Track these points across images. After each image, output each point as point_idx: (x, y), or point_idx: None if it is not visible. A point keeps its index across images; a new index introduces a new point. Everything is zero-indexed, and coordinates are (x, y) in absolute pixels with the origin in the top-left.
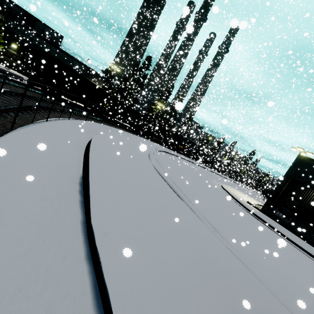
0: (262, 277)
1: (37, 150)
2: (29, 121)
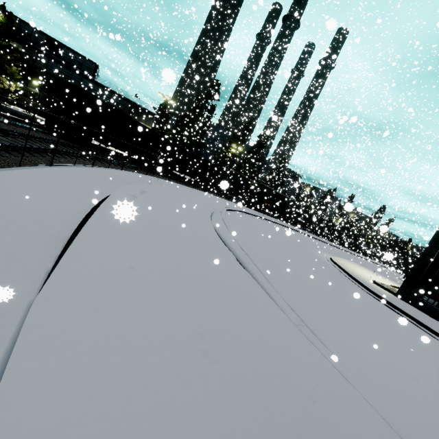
0: (391, 413)
1: (3, 198)
2: (18, 164)
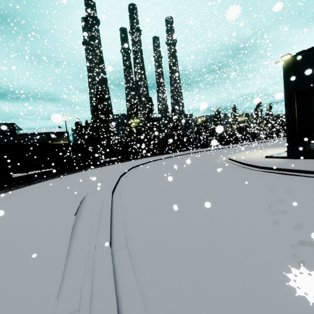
0: None
1: None
2: None
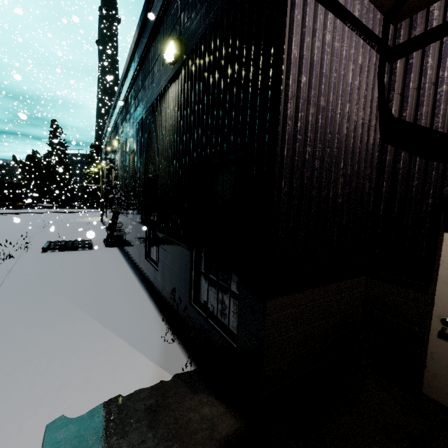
0: None
1: None
2: None
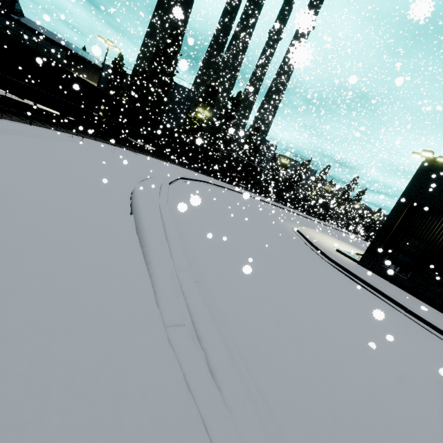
0: None
1: None
2: None
